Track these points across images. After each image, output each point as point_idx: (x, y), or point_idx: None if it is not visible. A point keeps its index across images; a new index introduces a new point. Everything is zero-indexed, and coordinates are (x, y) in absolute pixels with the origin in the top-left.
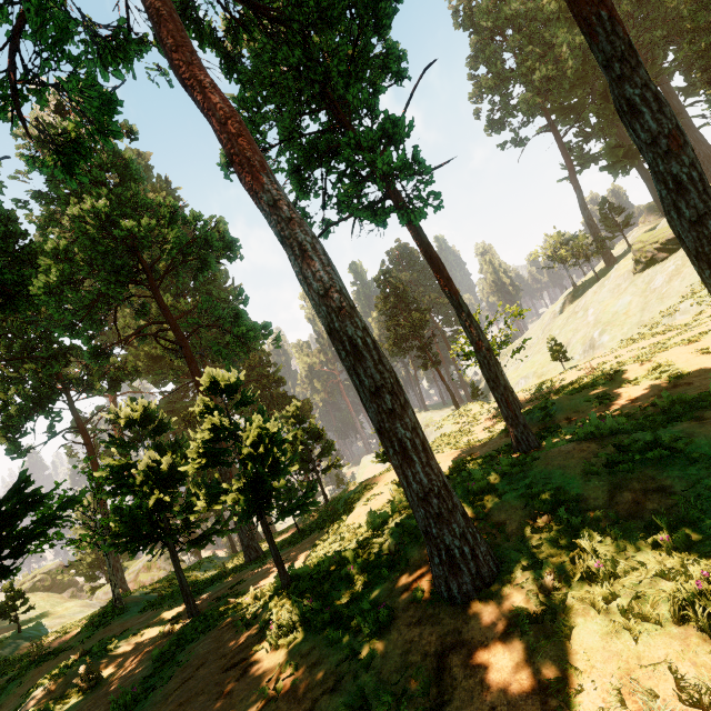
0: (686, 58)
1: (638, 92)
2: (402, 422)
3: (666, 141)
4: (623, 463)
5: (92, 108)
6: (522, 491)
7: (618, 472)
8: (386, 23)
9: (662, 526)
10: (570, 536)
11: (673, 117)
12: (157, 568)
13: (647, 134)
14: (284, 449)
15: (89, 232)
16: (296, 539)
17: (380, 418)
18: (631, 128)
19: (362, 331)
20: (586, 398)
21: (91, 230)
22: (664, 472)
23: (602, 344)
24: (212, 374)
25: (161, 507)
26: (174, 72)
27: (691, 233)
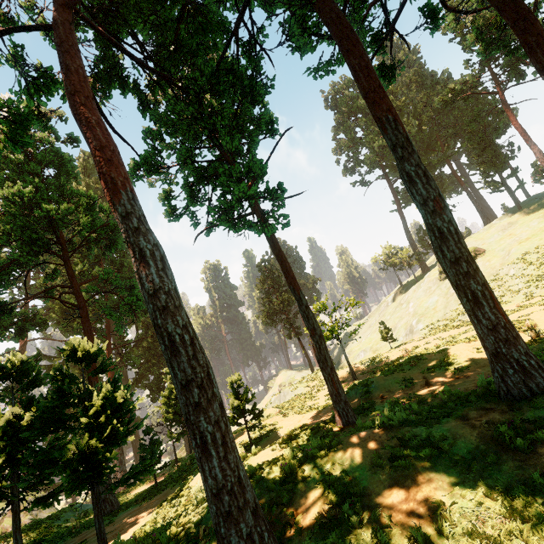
0: (467, 147)
1: (413, 169)
2: (206, 416)
3: (432, 203)
4: (403, 458)
5: (3, 123)
6: (323, 477)
7: (398, 467)
8: (259, 99)
9: (419, 540)
10: (349, 537)
11: (437, 188)
12: (24, 512)
13: (420, 197)
14: (133, 415)
15: (12, 210)
16: (150, 494)
17: (187, 410)
18: (410, 191)
19: (182, 328)
20: (396, 379)
21: (15, 208)
22: (433, 472)
23: (418, 331)
24: (74, 344)
25: (13, 463)
26: (70, 108)
27: (452, 270)
